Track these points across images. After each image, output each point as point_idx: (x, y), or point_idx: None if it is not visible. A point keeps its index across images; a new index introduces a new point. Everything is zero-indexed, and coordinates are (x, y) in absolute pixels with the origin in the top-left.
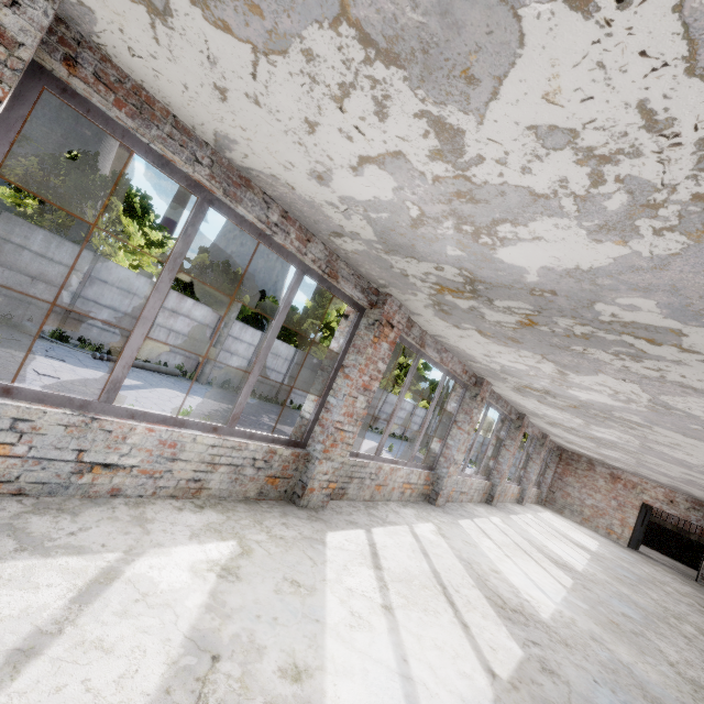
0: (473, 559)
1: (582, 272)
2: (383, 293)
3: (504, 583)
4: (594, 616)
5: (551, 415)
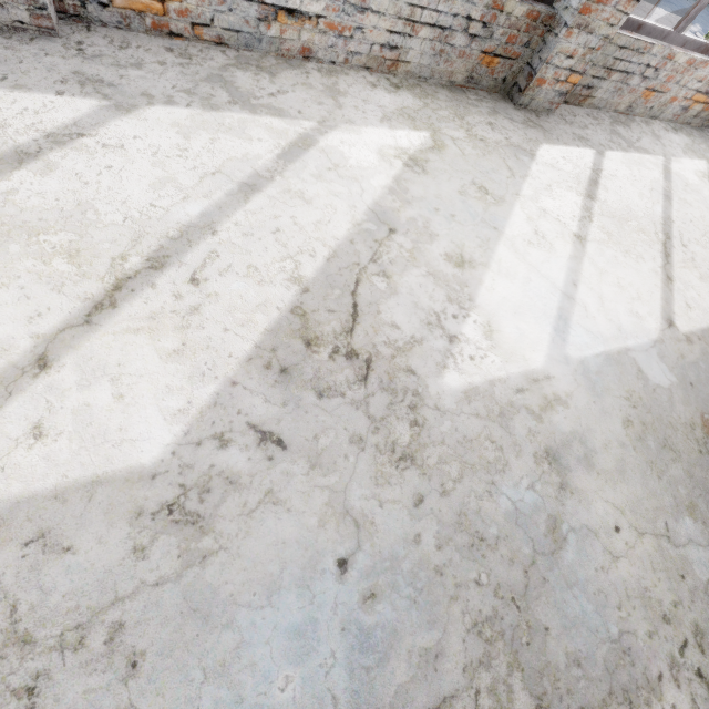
0: None
1: None
2: None
3: None
4: None
5: None
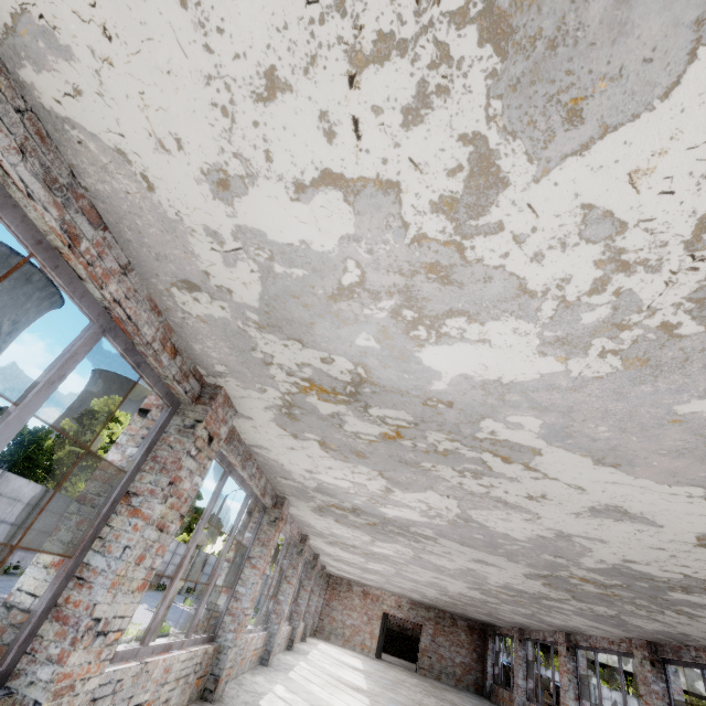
0: (319, 704)
1: (412, 520)
2: (281, 496)
3: None
4: None
5: (343, 555)
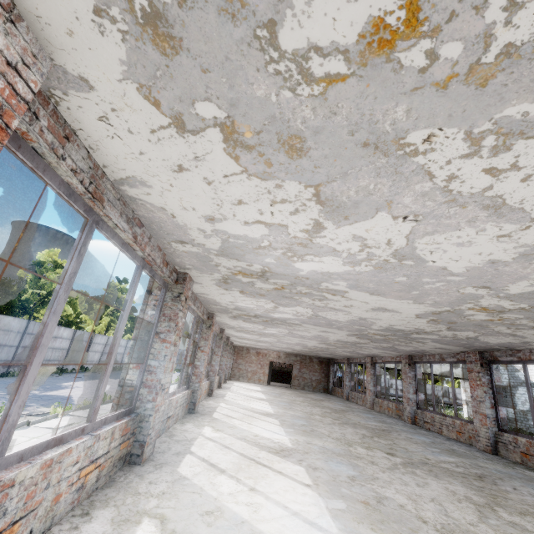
0: (245, 407)
1: (288, 318)
2: (211, 313)
3: (258, 410)
4: (280, 408)
5: (245, 336)
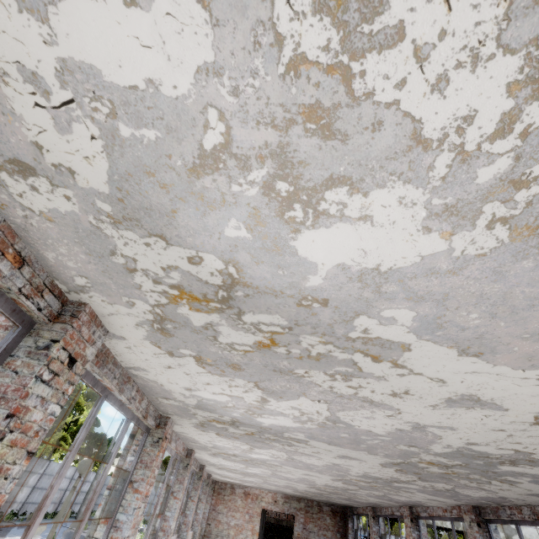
0: None
1: (285, 426)
2: (164, 416)
3: None
4: None
5: (226, 464)
